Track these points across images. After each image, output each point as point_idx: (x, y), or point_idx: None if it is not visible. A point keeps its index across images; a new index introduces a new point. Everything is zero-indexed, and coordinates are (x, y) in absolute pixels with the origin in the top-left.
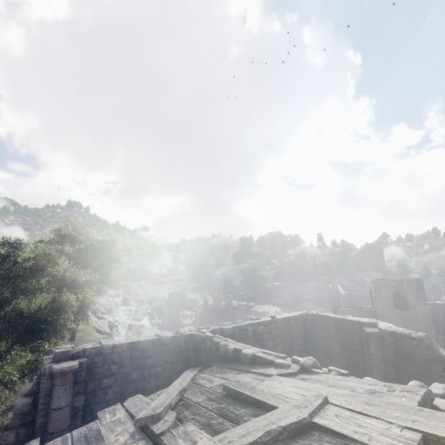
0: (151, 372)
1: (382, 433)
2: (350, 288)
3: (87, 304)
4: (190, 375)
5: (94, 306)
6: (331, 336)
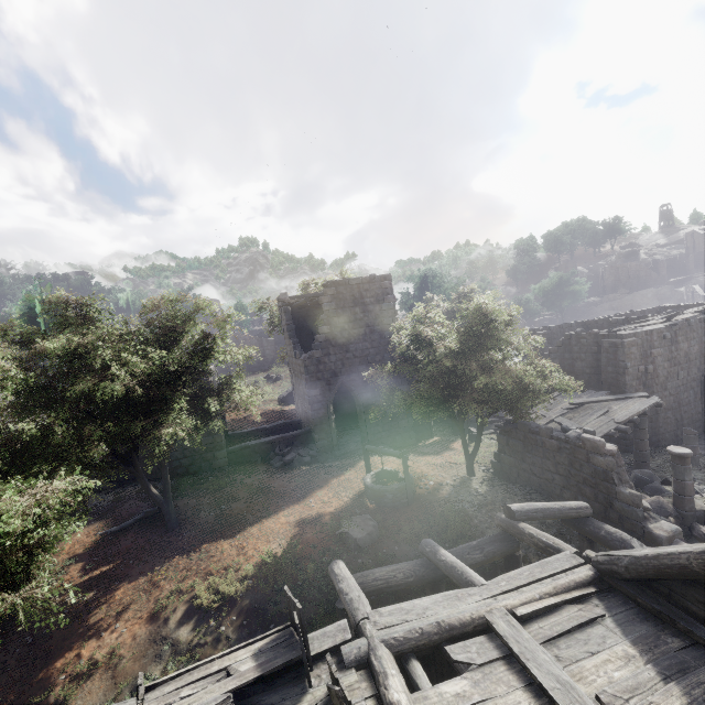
0: None
1: (696, 310)
2: None
3: None
4: None
5: None
6: None
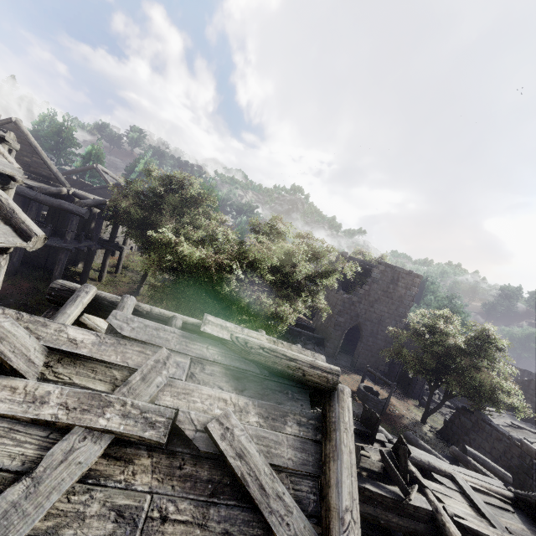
0: None
1: None
2: None
3: None
4: None
5: None
6: None
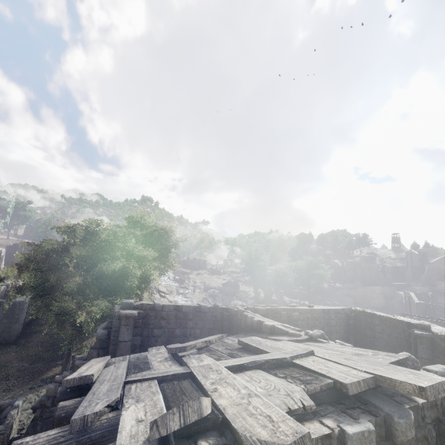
0: (191, 332)
1: (341, 371)
2: (428, 297)
3: (149, 277)
4: (218, 335)
5: (158, 286)
6: (375, 334)
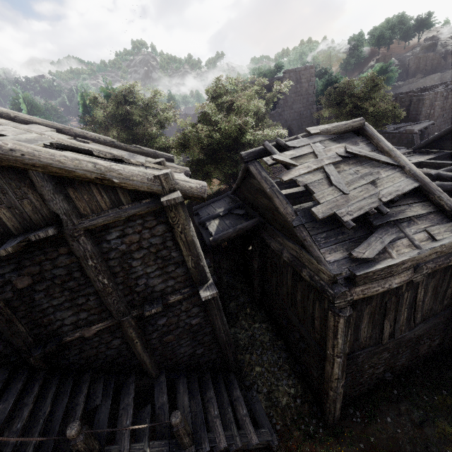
0: None
1: None
2: None
3: None
4: None
5: None
6: None
